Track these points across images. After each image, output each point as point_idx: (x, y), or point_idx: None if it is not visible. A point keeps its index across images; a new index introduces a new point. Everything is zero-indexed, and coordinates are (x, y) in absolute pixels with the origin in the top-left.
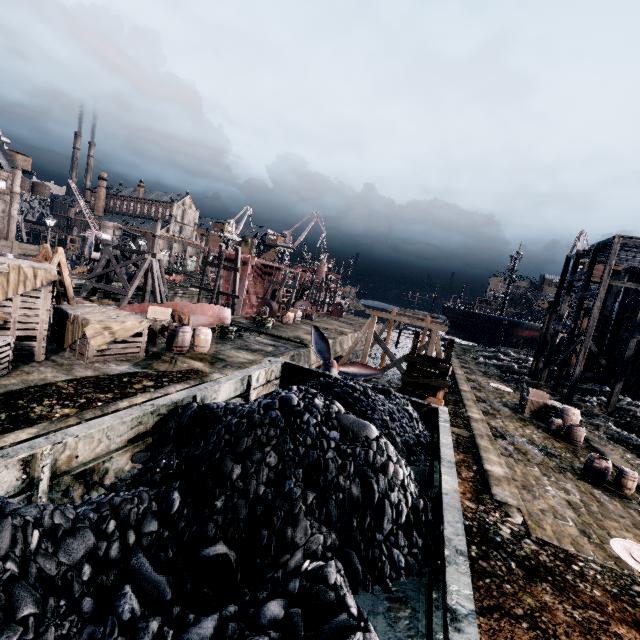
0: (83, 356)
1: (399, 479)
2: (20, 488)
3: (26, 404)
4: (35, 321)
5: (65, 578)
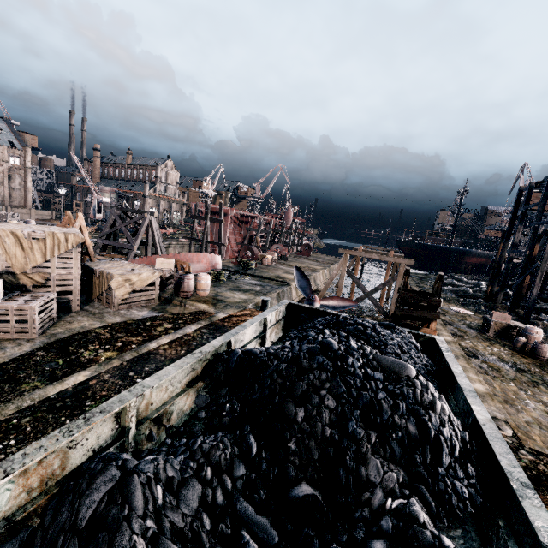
0: (110, 305)
1: (446, 415)
2: (114, 436)
3: (75, 350)
4: (69, 278)
5: (192, 529)
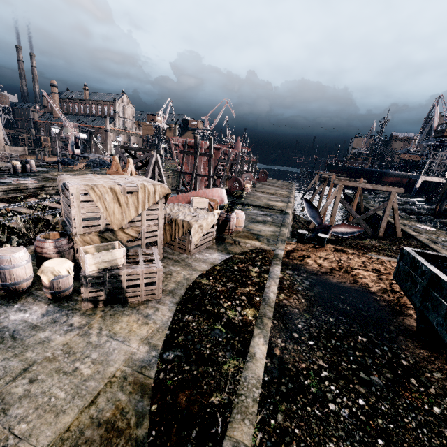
0: (185, 250)
1: None
2: None
3: (216, 310)
4: (155, 229)
5: None
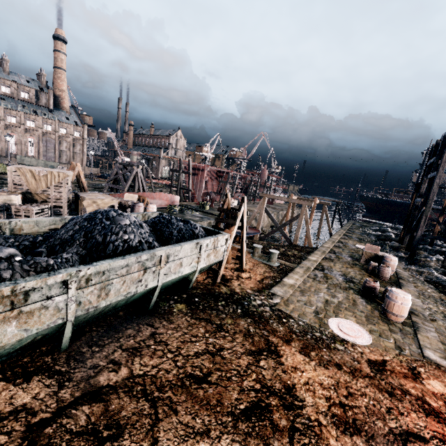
0: None
1: (124, 238)
2: None
3: None
4: (61, 198)
5: None
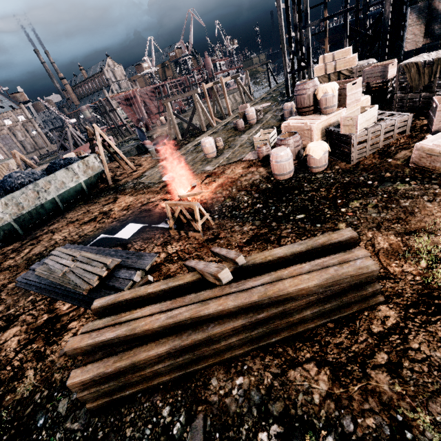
0: None
1: (18, 183)
2: None
3: None
4: None
5: None
